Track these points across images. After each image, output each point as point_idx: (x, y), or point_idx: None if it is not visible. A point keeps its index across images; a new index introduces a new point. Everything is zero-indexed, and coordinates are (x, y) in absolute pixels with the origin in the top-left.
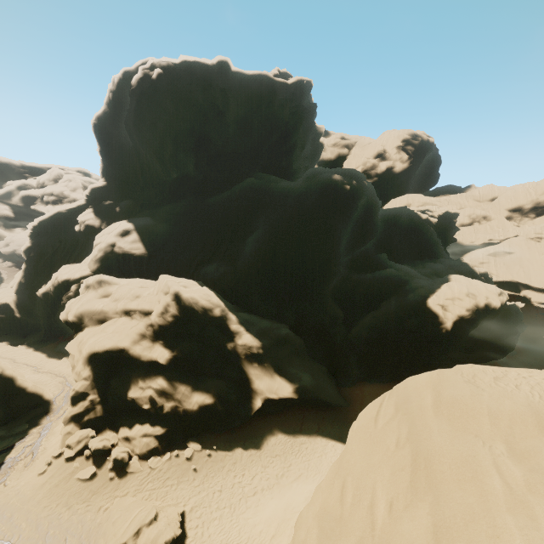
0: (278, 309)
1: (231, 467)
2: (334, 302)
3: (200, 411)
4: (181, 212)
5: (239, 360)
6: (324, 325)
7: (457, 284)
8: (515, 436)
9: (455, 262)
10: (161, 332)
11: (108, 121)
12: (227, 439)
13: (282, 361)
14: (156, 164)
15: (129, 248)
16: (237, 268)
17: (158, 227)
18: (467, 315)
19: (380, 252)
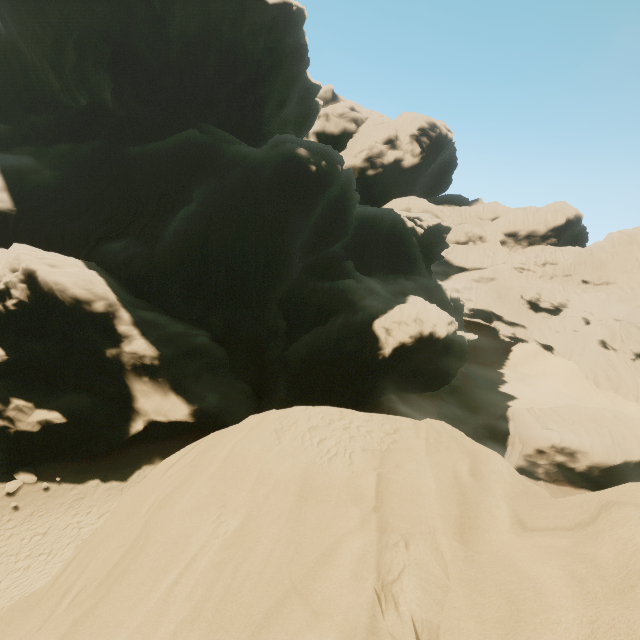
0: (204, 312)
1: (75, 504)
2: (279, 311)
3: (44, 434)
4: (85, 158)
5: (122, 372)
6: (259, 338)
7: (409, 307)
8: (263, 508)
9: (429, 282)
10: None
11: None
12: (82, 468)
13: (186, 377)
14: (51, 76)
15: None
16: (156, 251)
17: (41, 174)
18: (409, 343)
19: (349, 259)
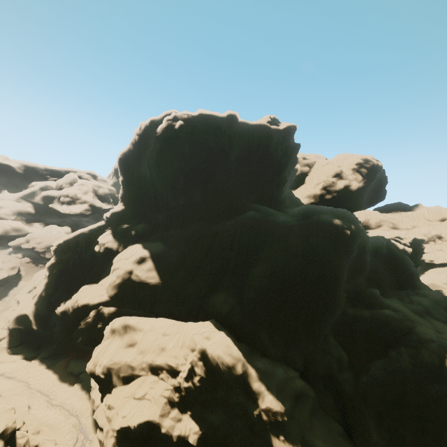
0: (284, 349)
1: None
2: (335, 340)
3: None
4: (188, 238)
5: (265, 432)
6: (331, 371)
7: None
8: None
9: (438, 296)
10: (189, 399)
11: (132, 158)
12: None
13: (305, 429)
14: (168, 192)
15: (145, 277)
16: (243, 301)
17: (170, 254)
18: None
19: (368, 284)
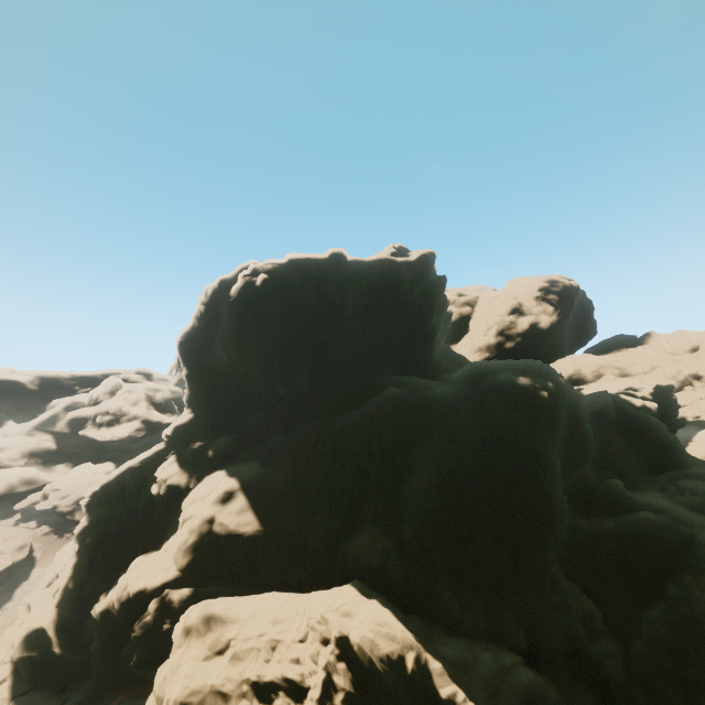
0: (487, 614)
1: None
2: (571, 583)
3: None
4: (299, 446)
5: None
6: (577, 642)
7: None
8: None
9: None
10: None
11: (198, 338)
12: None
13: None
14: (258, 381)
15: (236, 524)
16: (402, 538)
17: (272, 478)
18: None
19: (602, 473)
